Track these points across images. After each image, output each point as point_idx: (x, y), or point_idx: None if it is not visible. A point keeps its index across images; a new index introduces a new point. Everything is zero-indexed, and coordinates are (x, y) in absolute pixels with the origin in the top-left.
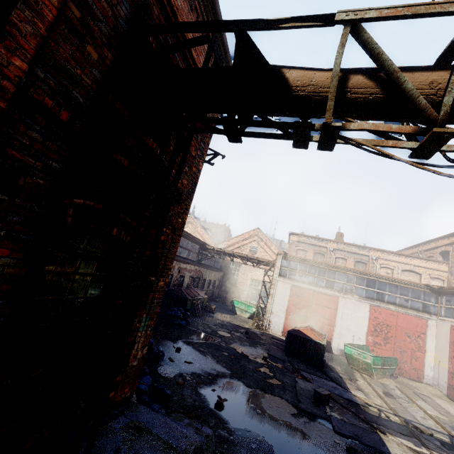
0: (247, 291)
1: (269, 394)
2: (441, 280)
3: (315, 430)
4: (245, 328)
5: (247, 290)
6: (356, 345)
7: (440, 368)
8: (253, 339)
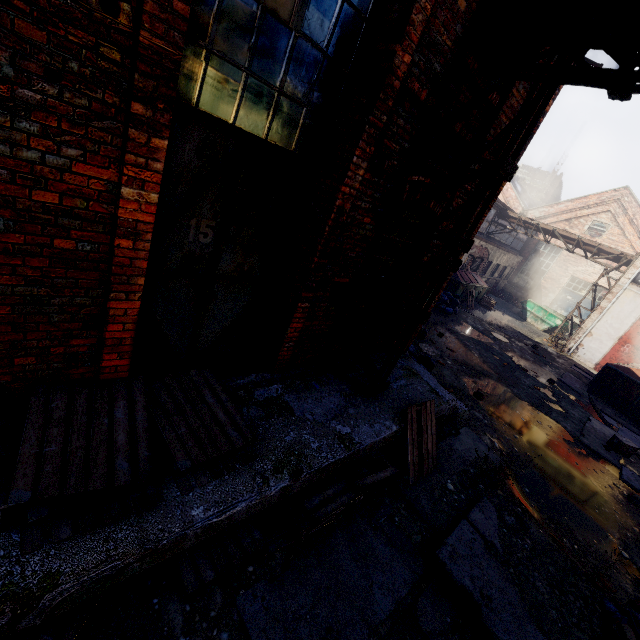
0: (557, 294)
1: (543, 413)
2: None
3: (591, 464)
4: (533, 340)
5: (558, 292)
6: None
7: None
8: (542, 357)
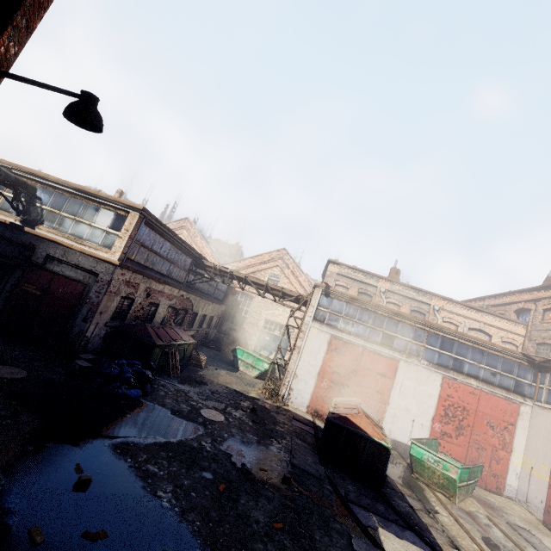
0: (258, 336)
1: None
2: (514, 346)
3: None
4: (250, 398)
5: (258, 335)
6: (424, 441)
7: (532, 478)
8: (264, 424)
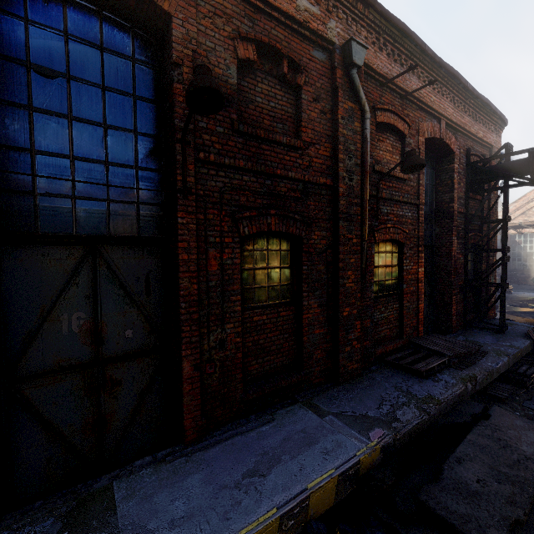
0: None
1: None
2: None
3: None
4: None
5: None
6: None
7: None
8: None
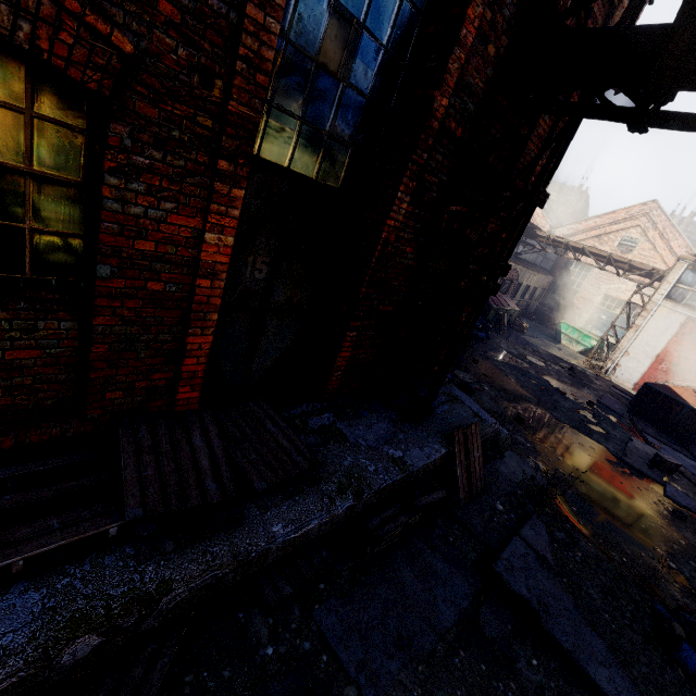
0: (591, 313)
1: (584, 435)
2: None
3: (635, 482)
4: (569, 363)
5: (591, 312)
6: None
7: None
8: (579, 379)
